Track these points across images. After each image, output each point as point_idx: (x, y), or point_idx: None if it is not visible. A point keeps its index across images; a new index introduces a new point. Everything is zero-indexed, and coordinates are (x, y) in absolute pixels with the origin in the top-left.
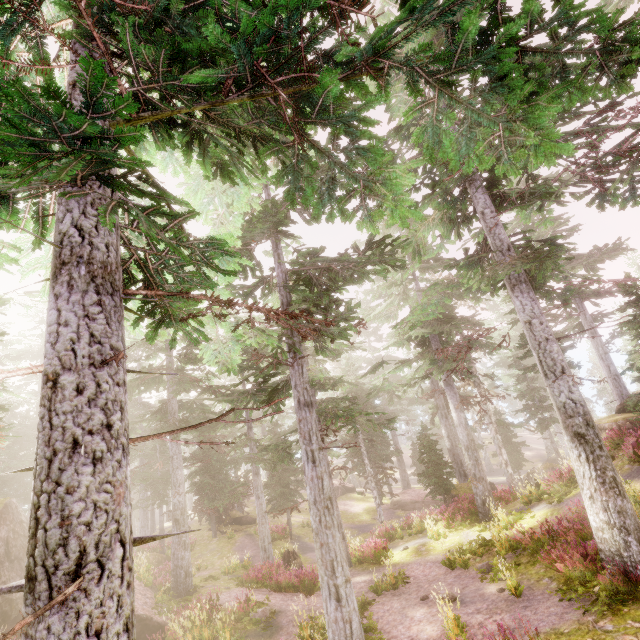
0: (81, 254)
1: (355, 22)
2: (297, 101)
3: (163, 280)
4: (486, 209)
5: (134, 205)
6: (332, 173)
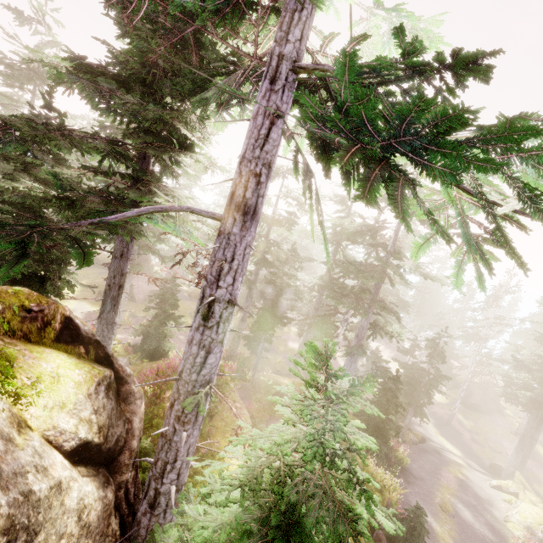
0: None
1: None
2: None
3: None
4: None
5: None
6: None
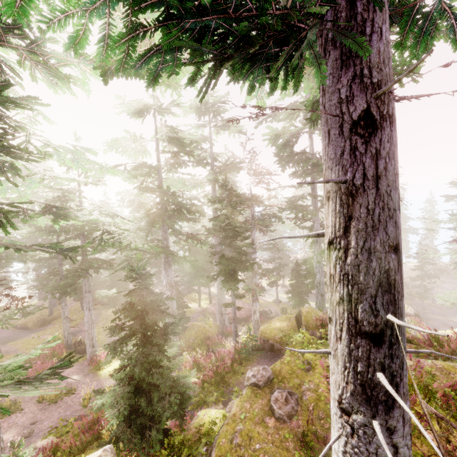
0: None
1: None
2: None
3: None
4: None
5: None
6: None
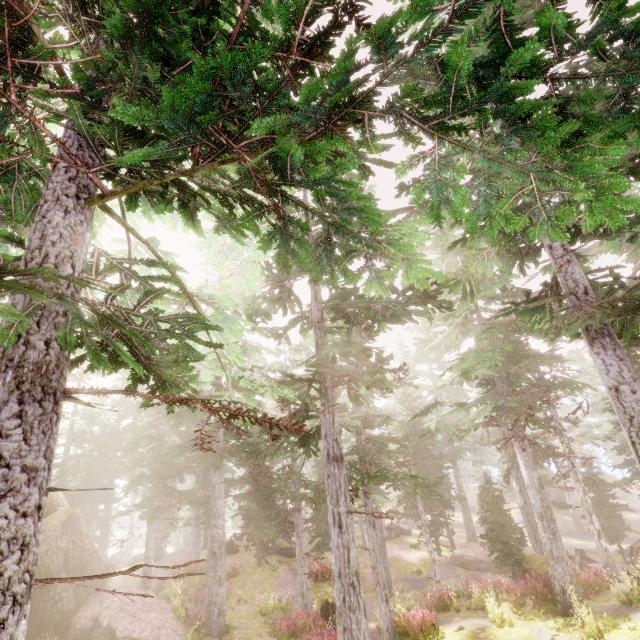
0: (12, 356)
1: (320, 71)
2: (274, 161)
3: (149, 351)
4: (555, 242)
5: (130, 271)
6: (327, 233)
